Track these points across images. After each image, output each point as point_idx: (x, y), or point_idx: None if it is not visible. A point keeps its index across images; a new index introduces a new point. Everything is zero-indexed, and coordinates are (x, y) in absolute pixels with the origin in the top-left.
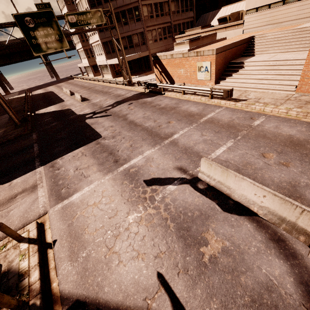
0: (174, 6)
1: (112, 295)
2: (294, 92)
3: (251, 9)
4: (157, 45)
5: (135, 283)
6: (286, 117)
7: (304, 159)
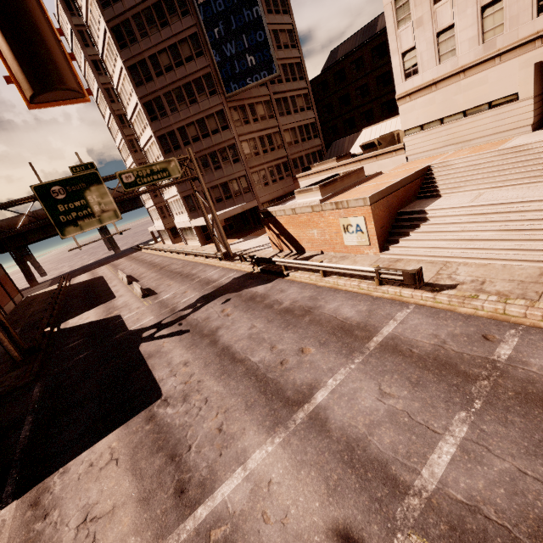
0: (289, 136)
1: None
2: None
3: (412, 128)
4: (269, 189)
5: None
6: None
7: None
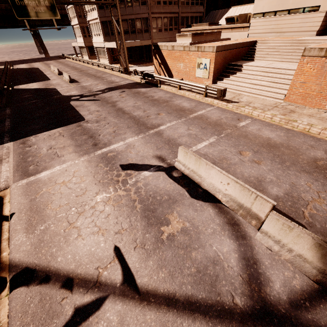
0: None
1: (65, 264)
2: (283, 100)
3: (258, 14)
4: (161, 35)
5: (90, 254)
6: (270, 122)
7: (275, 159)
